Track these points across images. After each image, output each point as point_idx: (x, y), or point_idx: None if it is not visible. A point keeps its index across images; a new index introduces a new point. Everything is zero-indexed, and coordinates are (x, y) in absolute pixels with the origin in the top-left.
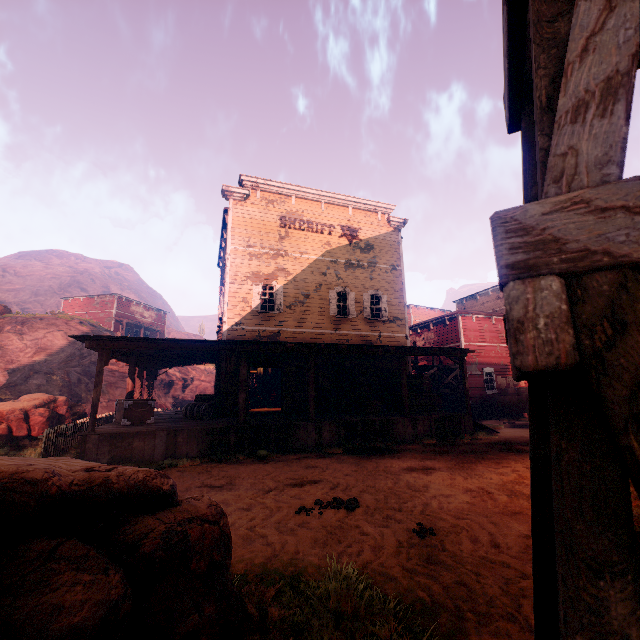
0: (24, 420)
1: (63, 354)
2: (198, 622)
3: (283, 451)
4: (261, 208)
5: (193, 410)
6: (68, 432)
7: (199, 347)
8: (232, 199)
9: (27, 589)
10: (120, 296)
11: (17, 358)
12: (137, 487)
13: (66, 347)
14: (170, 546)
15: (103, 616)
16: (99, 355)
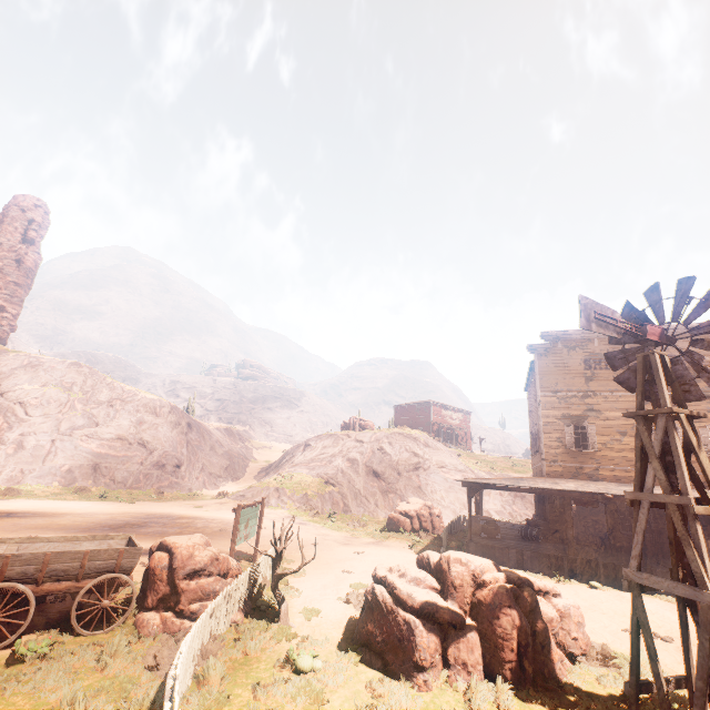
0: (415, 518)
1: (413, 462)
2: (577, 636)
3: (613, 587)
4: (563, 356)
5: (526, 532)
6: (446, 533)
7: (531, 491)
8: (536, 353)
9: (540, 605)
10: (434, 403)
11: (389, 465)
12: (552, 589)
13: (414, 457)
14: (565, 610)
15: (556, 618)
16: (468, 491)
